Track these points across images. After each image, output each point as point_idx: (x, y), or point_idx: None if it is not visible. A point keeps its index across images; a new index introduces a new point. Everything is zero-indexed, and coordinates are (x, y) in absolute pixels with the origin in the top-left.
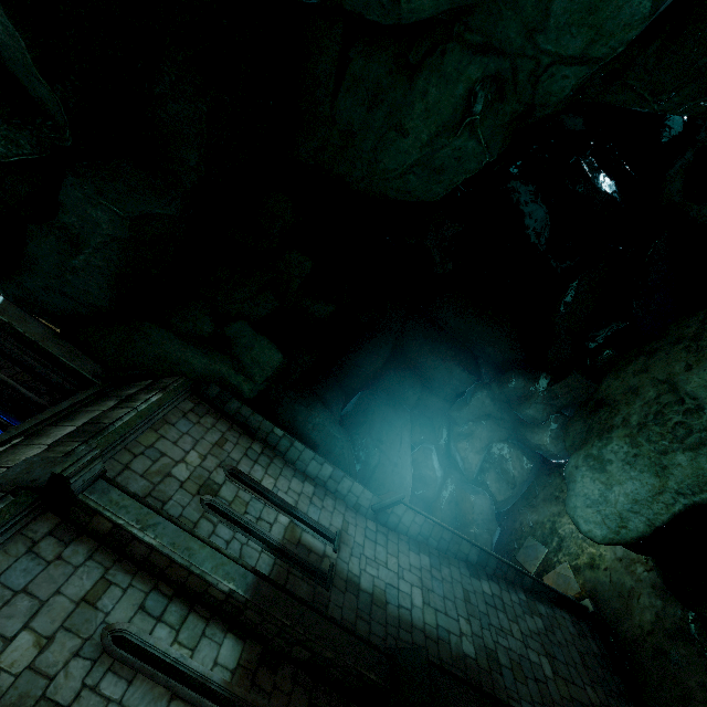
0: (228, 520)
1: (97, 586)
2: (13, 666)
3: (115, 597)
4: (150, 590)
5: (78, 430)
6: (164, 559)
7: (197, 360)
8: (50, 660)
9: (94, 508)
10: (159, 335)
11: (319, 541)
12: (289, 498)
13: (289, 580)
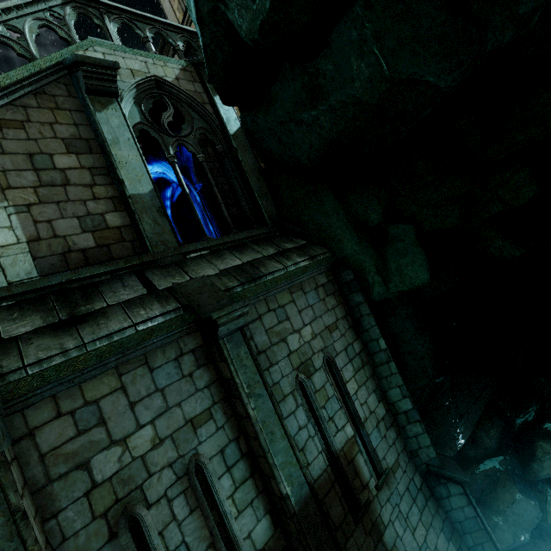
0: (307, 403)
1: (203, 414)
2: (134, 449)
3: (210, 431)
4: (233, 439)
5: (242, 267)
6: (252, 430)
7: (349, 244)
8: (155, 458)
9: (225, 356)
10: (331, 206)
11: (368, 469)
12: (362, 412)
13: (330, 493)
